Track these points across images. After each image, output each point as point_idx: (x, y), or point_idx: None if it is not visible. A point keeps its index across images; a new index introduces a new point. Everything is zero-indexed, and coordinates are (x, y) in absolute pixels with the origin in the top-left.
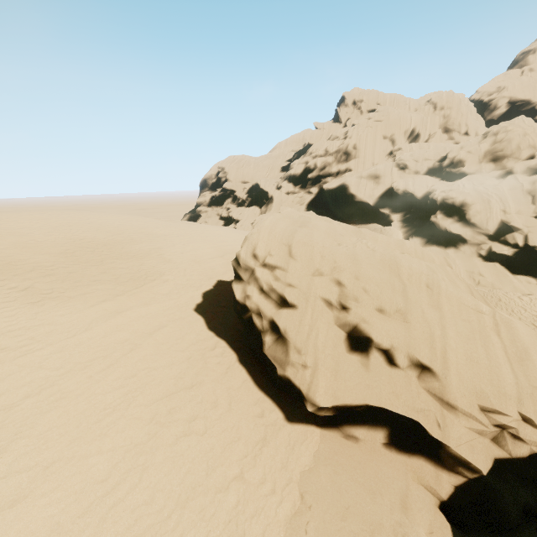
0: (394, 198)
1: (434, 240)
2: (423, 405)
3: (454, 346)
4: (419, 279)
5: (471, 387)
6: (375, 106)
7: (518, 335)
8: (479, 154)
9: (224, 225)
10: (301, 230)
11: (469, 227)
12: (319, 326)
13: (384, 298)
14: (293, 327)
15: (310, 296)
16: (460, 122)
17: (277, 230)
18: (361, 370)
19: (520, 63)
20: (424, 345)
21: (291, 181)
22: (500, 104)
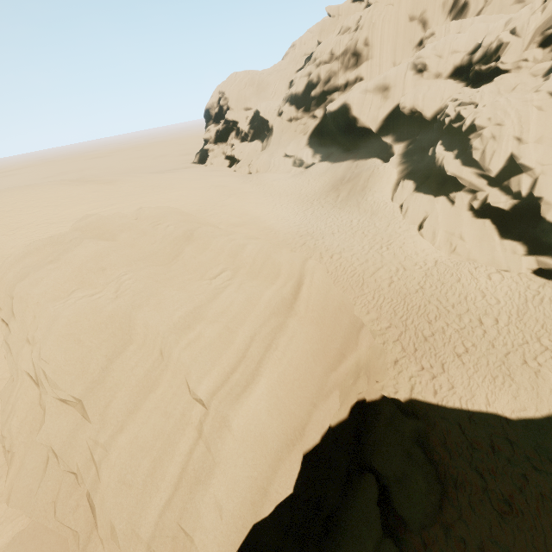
0: (401, 120)
1: (425, 185)
2: (72, 524)
3: (113, 462)
4: (153, 343)
5: (108, 519)
6: None
7: (221, 440)
8: (525, 36)
9: (229, 166)
10: (34, 273)
11: (467, 167)
12: (17, 408)
13: (60, 388)
14: (3, 404)
15: (18, 369)
16: None
17: (8, 275)
18: (41, 467)
19: None
20: (80, 457)
21: (293, 103)
22: None
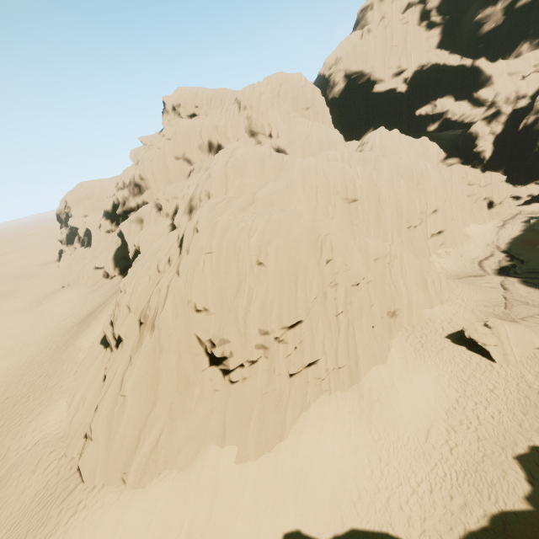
0: None
1: None
2: None
3: None
4: None
5: None
6: (193, 110)
7: None
8: (186, 201)
9: None
10: None
11: (111, 326)
12: None
13: None
14: None
15: None
16: (262, 123)
17: None
18: None
19: (361, 22)
20: None
21: (109, 218)
22: (337, 79)
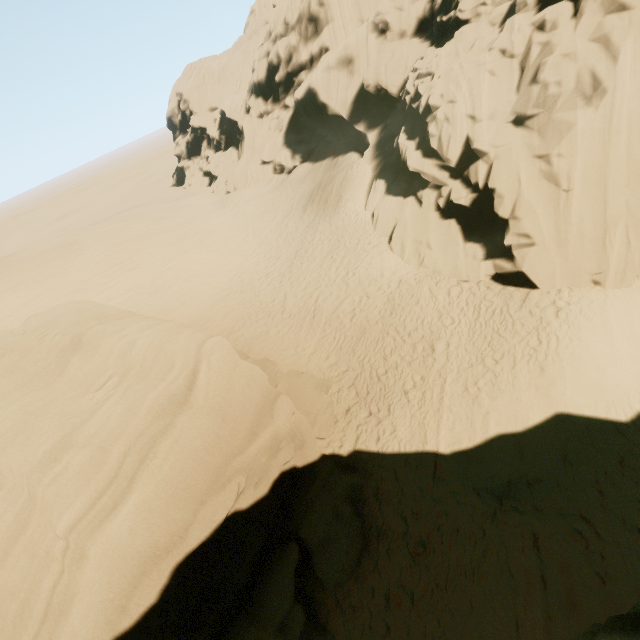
0: (371, 100)
1: (395, 184)
2: None
3: None
4: (21, 484)
5: None
6: None
7: (80, 571)
8: None
9: (210, 183)
10: None
11: (428, 159)
12: None
13: None
14: None
15: None
16: None
17: None
18: None
19: None
20: None
21: (259, 94)
22: None
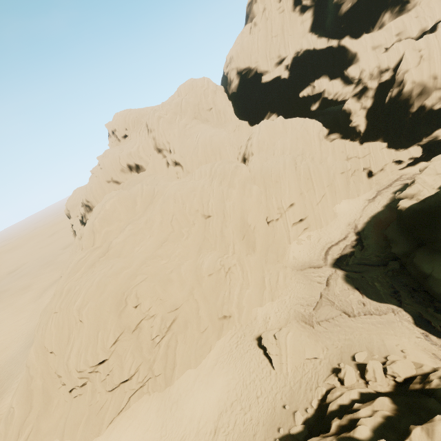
0: None
1: None
2: None
3: None
4: None
5: None
6: (124, 133)
7: None
8: None
9: None
10: None
11: None
12: None
13: None
14: None
15: None
16: (163, 142)
17: None
18: None
19: (250, 16)
20: None
21: (83, 223)
22: (232, 77)
